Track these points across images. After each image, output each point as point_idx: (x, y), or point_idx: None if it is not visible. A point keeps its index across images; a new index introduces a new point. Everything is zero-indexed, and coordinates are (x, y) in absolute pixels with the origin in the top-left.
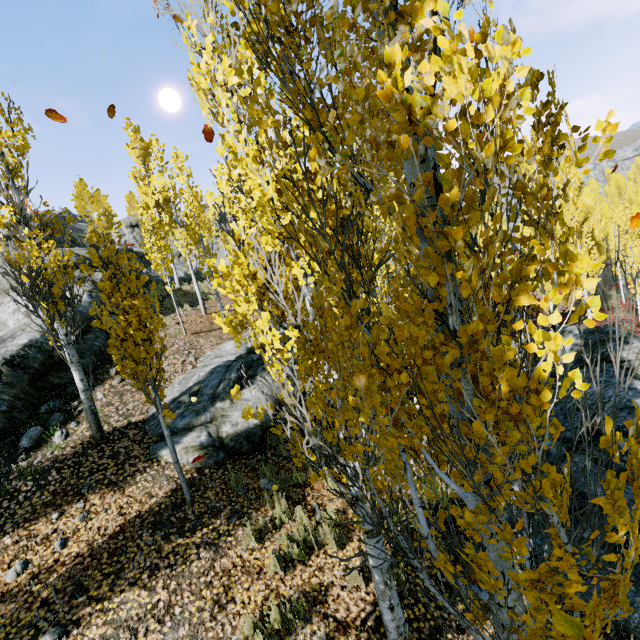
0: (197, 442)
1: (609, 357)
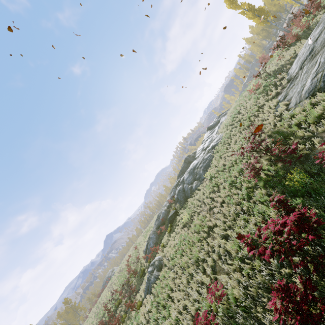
0: None
1: None
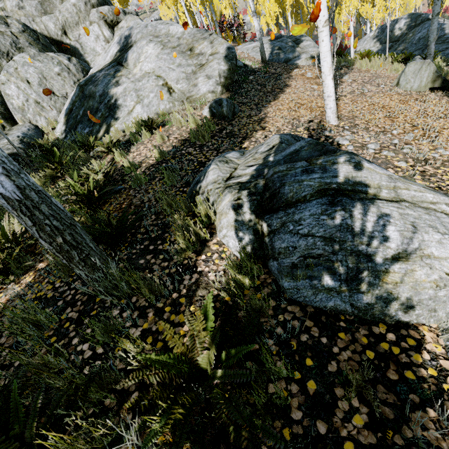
0: (309, 56)
1: (425, 20)
